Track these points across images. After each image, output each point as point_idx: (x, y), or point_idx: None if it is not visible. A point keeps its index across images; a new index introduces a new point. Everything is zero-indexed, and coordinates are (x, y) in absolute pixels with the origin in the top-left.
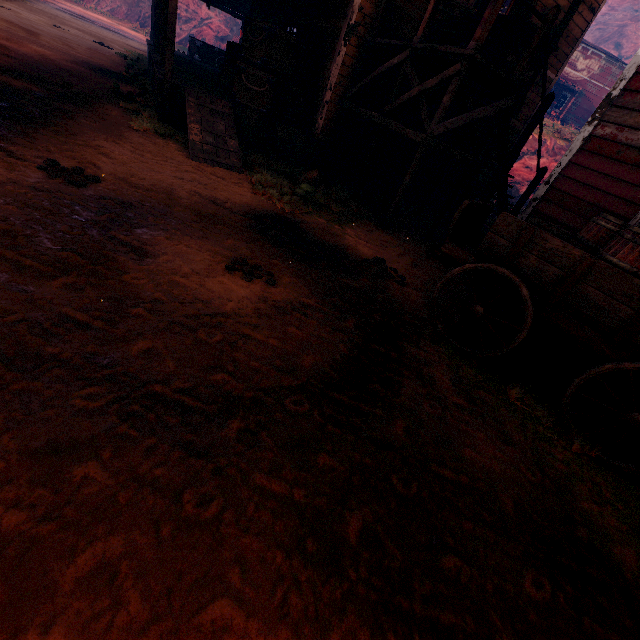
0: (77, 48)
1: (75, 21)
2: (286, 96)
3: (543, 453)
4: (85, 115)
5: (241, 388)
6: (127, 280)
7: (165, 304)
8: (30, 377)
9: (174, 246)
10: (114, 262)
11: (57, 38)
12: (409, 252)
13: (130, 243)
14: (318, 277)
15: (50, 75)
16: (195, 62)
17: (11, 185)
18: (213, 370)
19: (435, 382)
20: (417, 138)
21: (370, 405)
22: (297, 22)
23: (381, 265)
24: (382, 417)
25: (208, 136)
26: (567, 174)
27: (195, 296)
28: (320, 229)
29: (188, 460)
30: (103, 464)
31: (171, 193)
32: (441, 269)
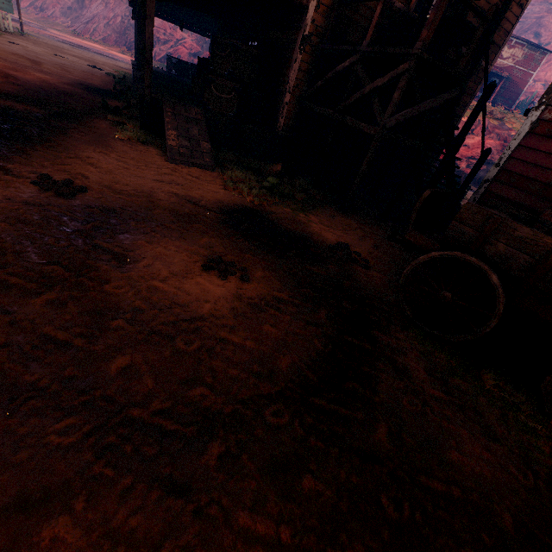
0: (73, 72)
1: (73, 50)
2: (250, 100)
3: (529, 447)
4: (77, 130)
5: (220, 402)
6: (108, 290)
7: (144, 312)
8: (5, 413)
9: (153, 249)
10: (97, 272)
11: (57, 65)
12: (369, 234)
13: (112, 250)
14: (288, 268)
15: (49, 97)
16: (172, 76)
17: (5, 202)
18: (191, 383)
19: (410, 373)
20: (371, 131)
21: (350, 408)
22: (257, 36)
23: (345, 250)
24: (363, 421)
25: (184, 140)
26: (517, 156)
27: (173, 300)
28: (287, 218)
29: (166, 501)
30: (75, 518)
31: (151, 196)
32: (400, 248)
